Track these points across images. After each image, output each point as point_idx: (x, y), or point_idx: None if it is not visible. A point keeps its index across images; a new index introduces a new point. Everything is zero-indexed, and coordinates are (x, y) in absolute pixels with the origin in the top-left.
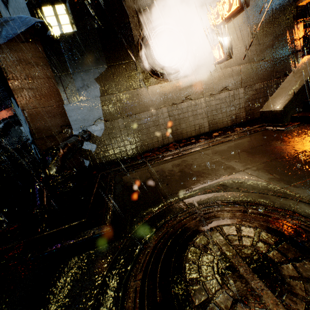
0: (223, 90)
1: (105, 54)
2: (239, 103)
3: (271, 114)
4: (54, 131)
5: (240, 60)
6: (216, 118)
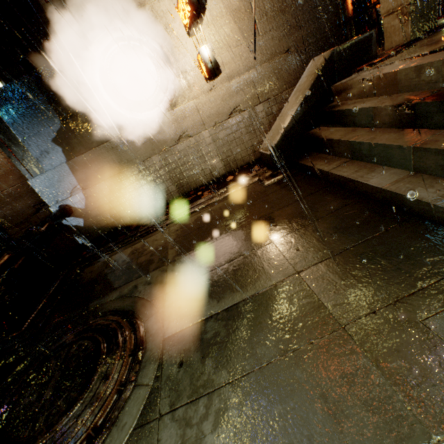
0: (232, 114)
1: (53, 106)
2: (260, 127)
3: (266, 157)
4: (27, 213)
5: (251, 61)
6: (231, 154)
